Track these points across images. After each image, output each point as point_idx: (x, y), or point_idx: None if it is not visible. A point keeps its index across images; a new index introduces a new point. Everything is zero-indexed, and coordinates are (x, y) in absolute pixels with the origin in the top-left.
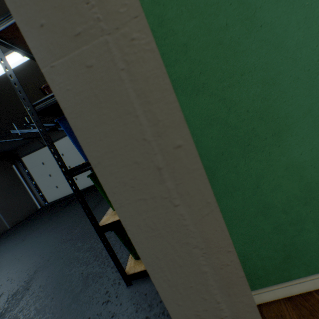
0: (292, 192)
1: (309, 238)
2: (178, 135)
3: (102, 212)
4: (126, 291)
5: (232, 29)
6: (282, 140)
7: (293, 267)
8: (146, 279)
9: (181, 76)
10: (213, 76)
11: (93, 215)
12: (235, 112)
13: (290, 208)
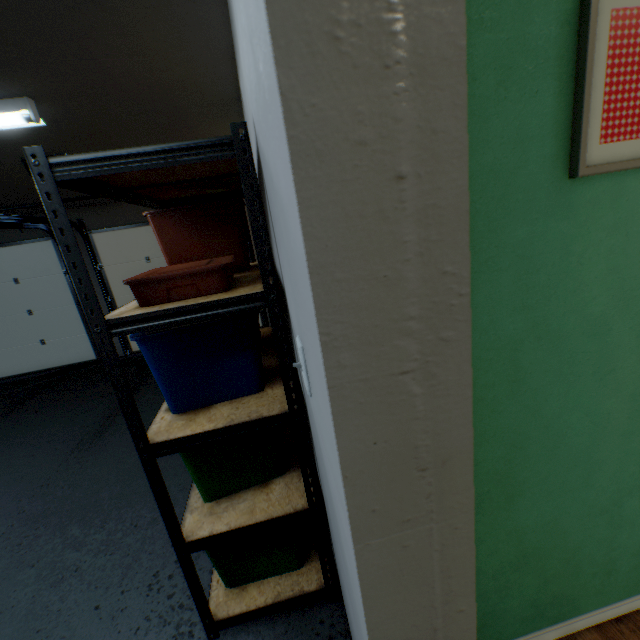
0: (507, 557)
1: (510, 604)
2: (464, 601)
3: (124, 449)
4: None
5: (497, 388)
6: (512, 504)
7: (486, 637)
8: (247, 626)
9: None
10: None
11: (178, 523)
12: (475, 471)
13: (501, 573)
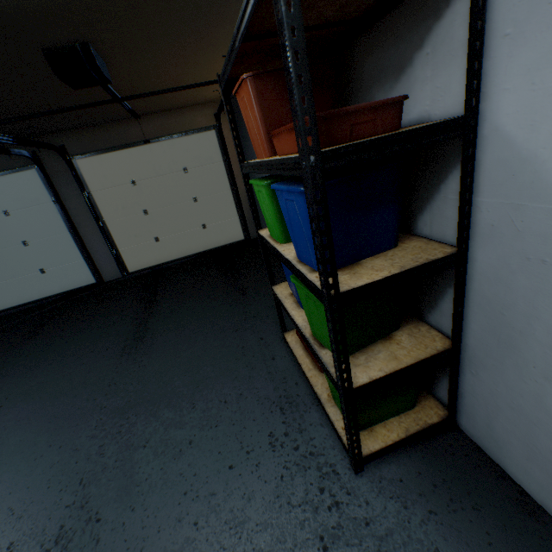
0: None
1: None
2: None
3: (173, 347)
4: (361, 482)
5: None
6: None
7: None
8: (384, 459)
9: None
10: None
11: (350, 371)
12: None
13: None
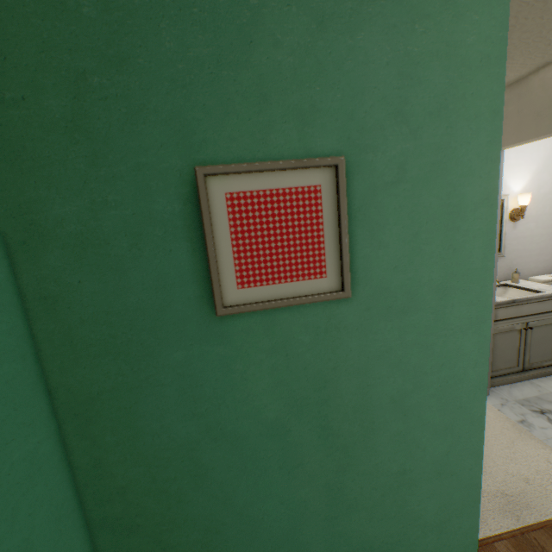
0: None
1: None
2: None
3: None
4: None
5: (180, 481)
6: None
7: None
8: None
9: (112, 514)
10: (151, 518)
11: None
12: None
13: None
